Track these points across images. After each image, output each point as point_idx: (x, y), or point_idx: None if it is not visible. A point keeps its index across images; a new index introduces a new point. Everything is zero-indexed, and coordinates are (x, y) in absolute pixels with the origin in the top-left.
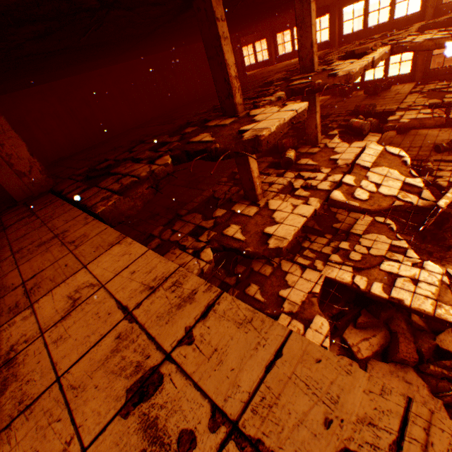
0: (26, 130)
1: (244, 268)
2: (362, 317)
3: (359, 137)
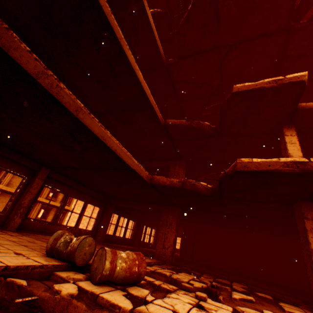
0: None
1: (269, 297)
2: None
3: None
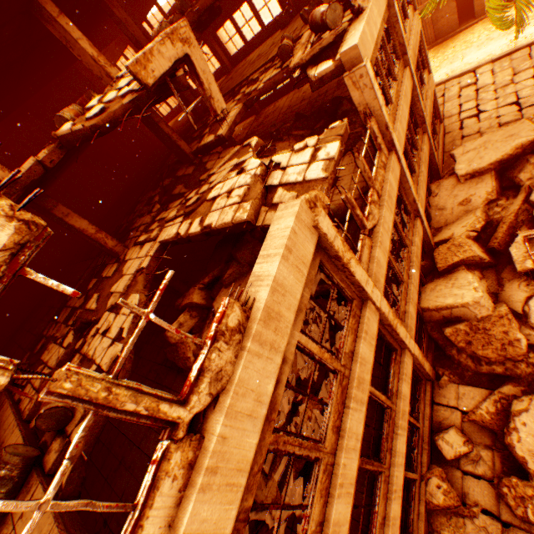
0: None
1: (96, 280)
2: (229, 271)
3: None
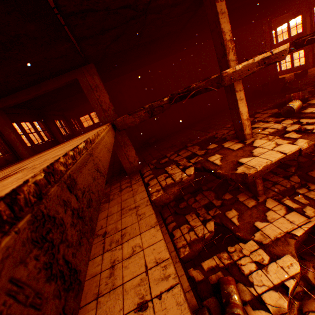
0: (121, 95)
1: (231, 196)
2: None
3: None
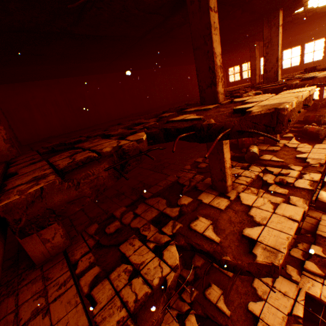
0: (27, 111)
1: (203, 260)
2: None
3: (315, 140)
